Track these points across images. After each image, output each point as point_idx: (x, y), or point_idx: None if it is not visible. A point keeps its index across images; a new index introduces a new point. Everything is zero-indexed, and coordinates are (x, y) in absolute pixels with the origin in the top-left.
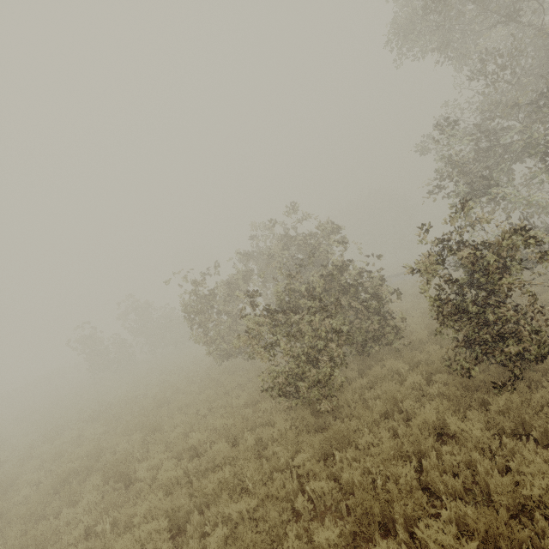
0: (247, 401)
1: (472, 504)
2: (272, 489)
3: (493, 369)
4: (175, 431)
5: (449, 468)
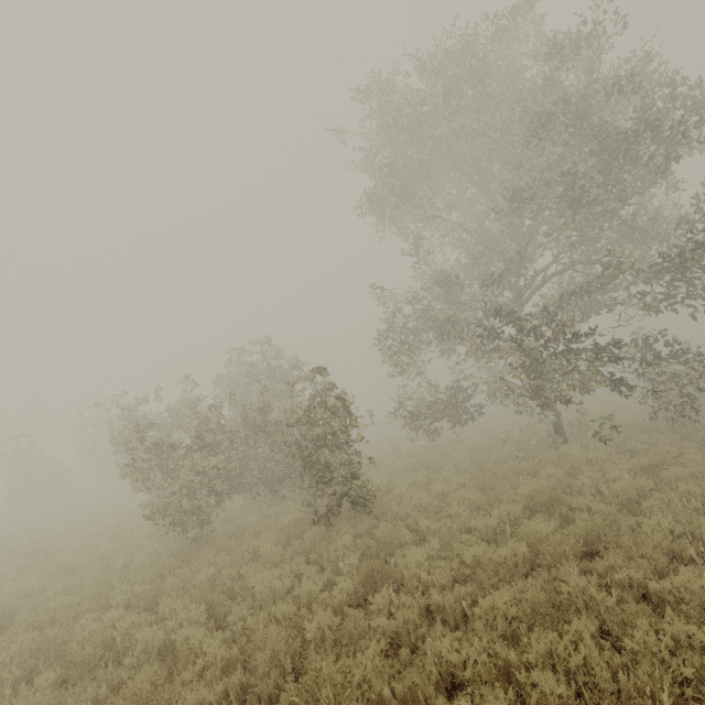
0: (150, 533)
1: (234, 600)
2: (98, 589)
3: (346, 511)
4: (59, 556)
5: (237, 576)
